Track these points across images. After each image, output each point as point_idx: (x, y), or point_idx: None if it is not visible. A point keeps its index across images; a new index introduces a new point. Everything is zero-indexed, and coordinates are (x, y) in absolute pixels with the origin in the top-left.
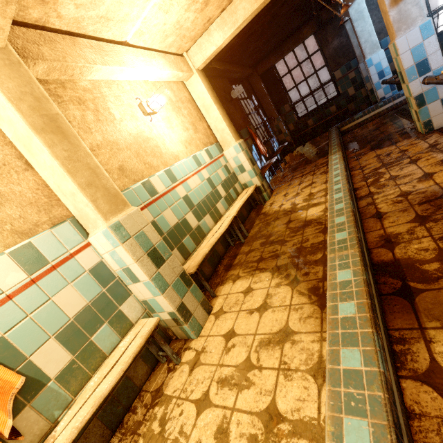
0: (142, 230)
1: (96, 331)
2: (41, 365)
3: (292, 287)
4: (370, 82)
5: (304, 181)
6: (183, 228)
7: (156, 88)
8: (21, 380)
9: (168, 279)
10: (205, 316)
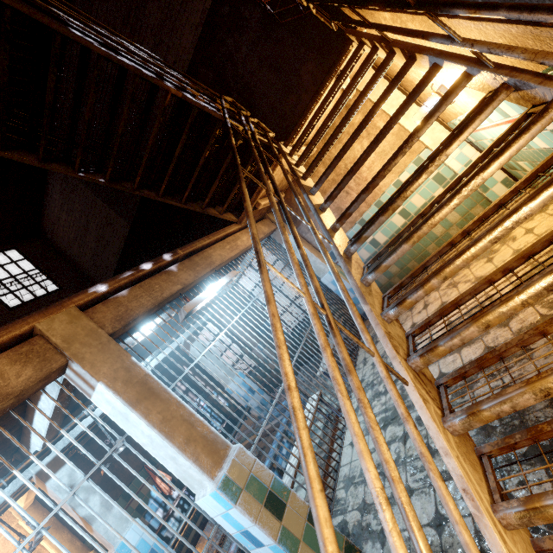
0: None
1: None
2: None
3: None
4: (270, 363)
5: None
6: None
7: None
8: None
9: None
10: None
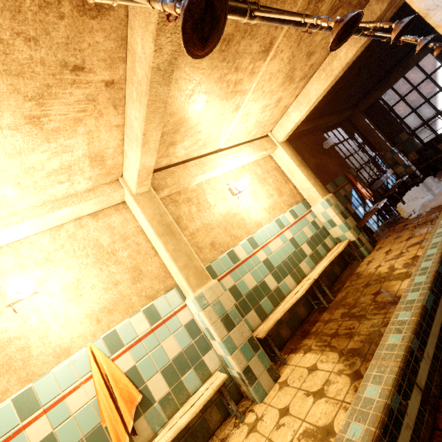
0: (218, 299)
1: (185, 374)
2: (152, 389)
3: (351, 380)
4: None
5: (414, 234)
6: (261, 290)
7: (244, 169)
8: (140, 397)
9: (237, 342)
10: (271, 383)
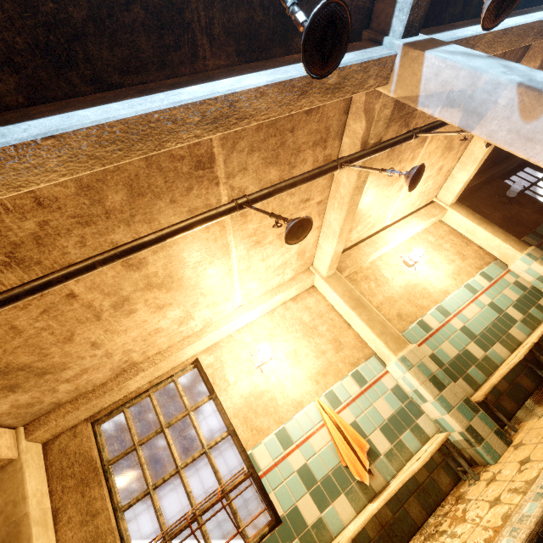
0: (421, 361)
1: (402, 434)
2: (374, 443)
3: None
4: None
5: None
6: (466, 359)
7: (414, 240)
8: (368, 445)
9: (451, 402)
10: (503, 446)
